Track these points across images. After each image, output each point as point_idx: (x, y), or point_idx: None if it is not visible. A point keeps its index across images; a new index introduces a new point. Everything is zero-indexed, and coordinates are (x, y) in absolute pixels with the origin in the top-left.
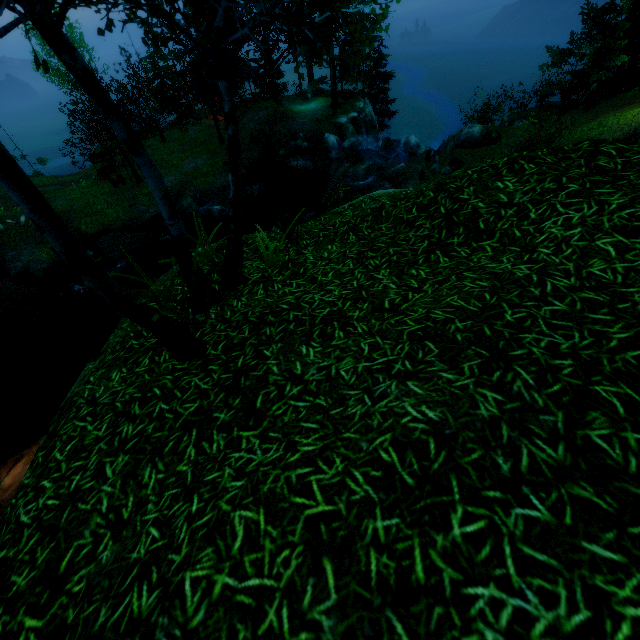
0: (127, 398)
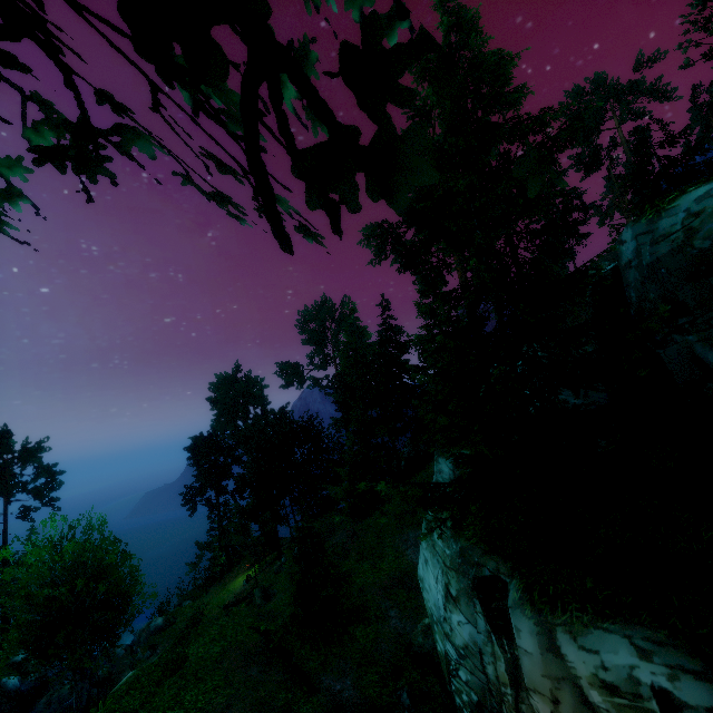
0: None
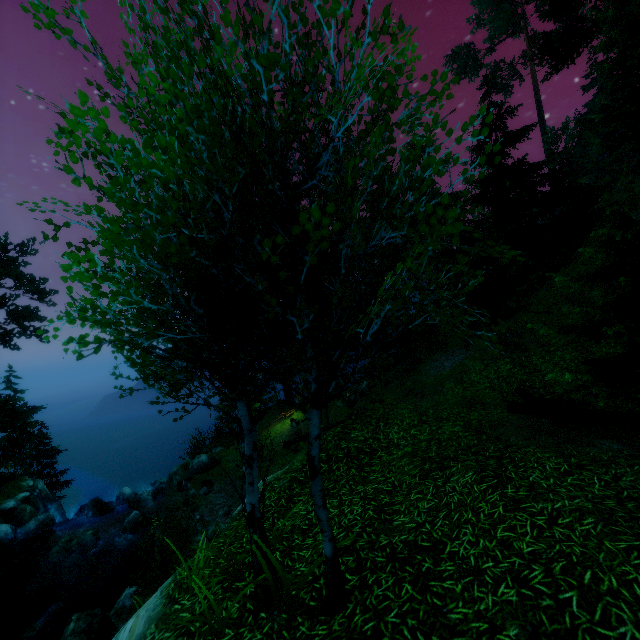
0: None
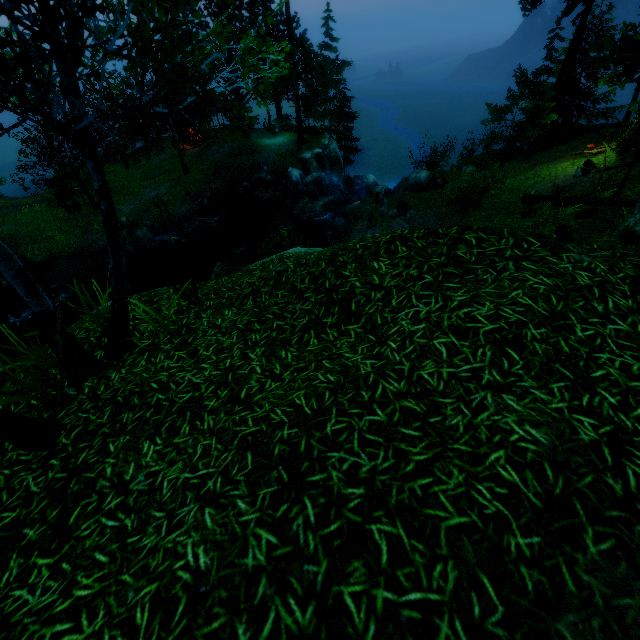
0: None
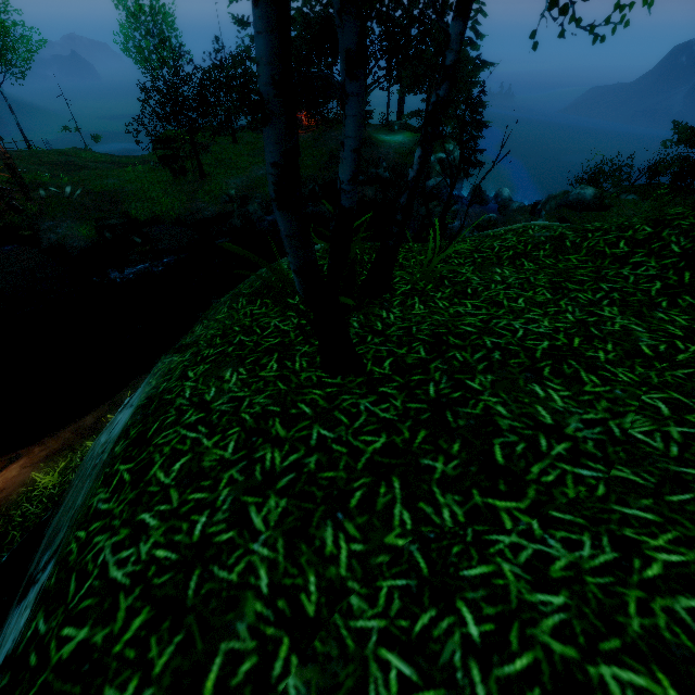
0: (258, 410)
